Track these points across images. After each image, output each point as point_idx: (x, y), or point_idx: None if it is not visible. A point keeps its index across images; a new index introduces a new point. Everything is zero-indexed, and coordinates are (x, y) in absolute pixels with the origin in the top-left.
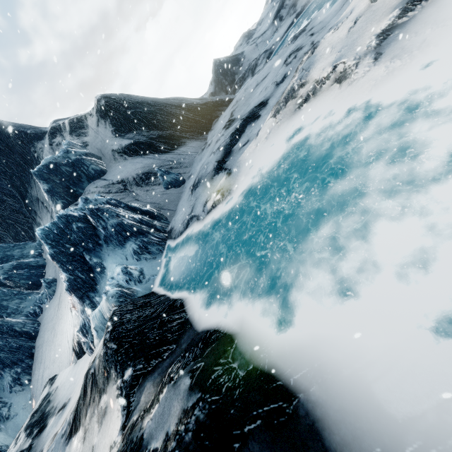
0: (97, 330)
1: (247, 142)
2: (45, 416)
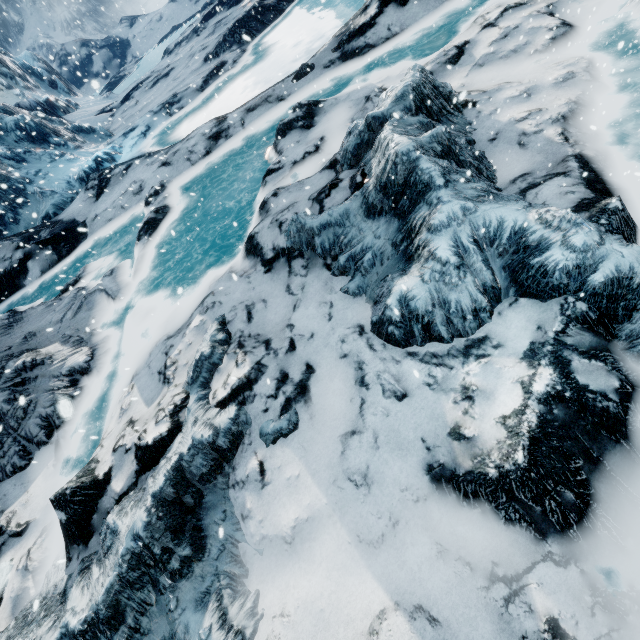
0: None
1: None
2: None
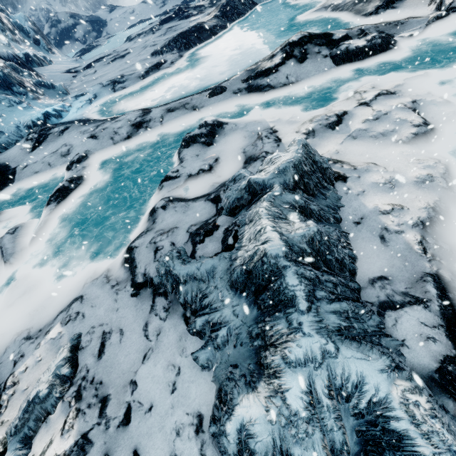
0: None
1: None
2: (215, 4)
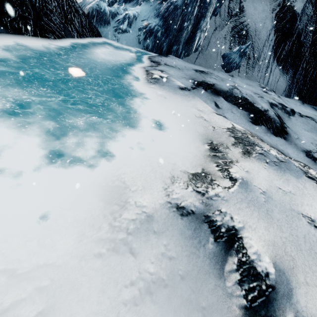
0: (82, 1)
1: (218, 107)
2: None
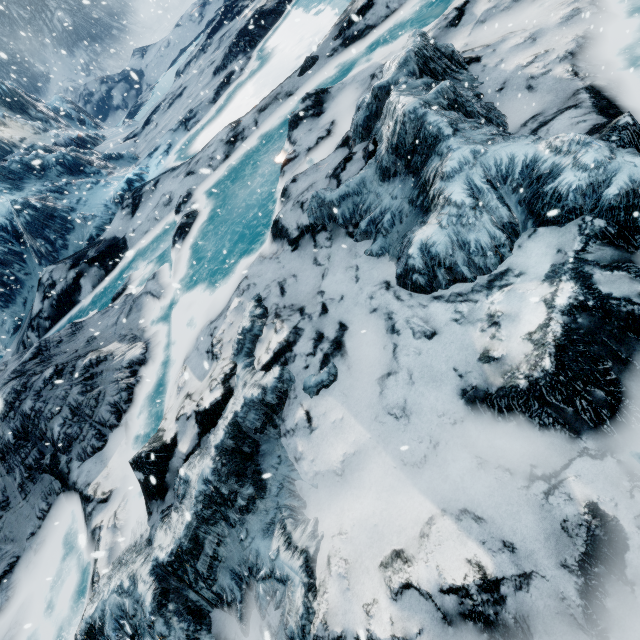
0: None
1: None
2: None
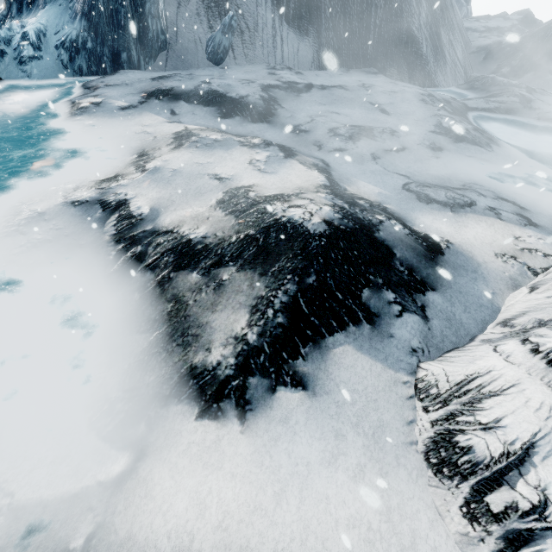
0: None
1: (174, 114)
2: None
